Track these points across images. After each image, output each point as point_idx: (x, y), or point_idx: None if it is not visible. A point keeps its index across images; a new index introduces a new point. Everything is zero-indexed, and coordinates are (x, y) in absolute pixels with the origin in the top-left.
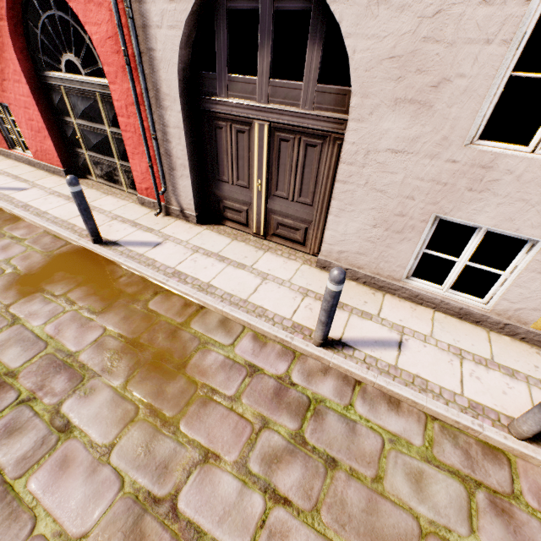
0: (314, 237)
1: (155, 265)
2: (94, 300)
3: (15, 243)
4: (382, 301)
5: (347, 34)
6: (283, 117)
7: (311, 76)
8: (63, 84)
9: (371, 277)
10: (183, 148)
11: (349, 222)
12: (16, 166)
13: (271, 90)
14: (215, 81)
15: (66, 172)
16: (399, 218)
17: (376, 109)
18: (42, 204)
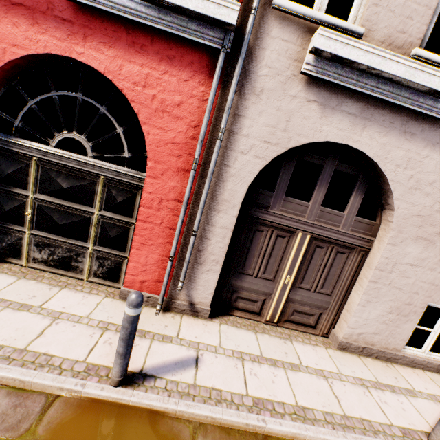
0: (326, 321)
1: (224, 397)
2: None
3: None
4: (399, 372)
5: (395, 198)
6: (325, 232)
7: (352, 211)
8: (43, 157)
9: (382, 351)
10: (223, 245)
11: (372, 310)
12: None
13: (319, 213)
14: (270, 198)
15: None
16: (407, 306)
17: (405, 240)
18: None
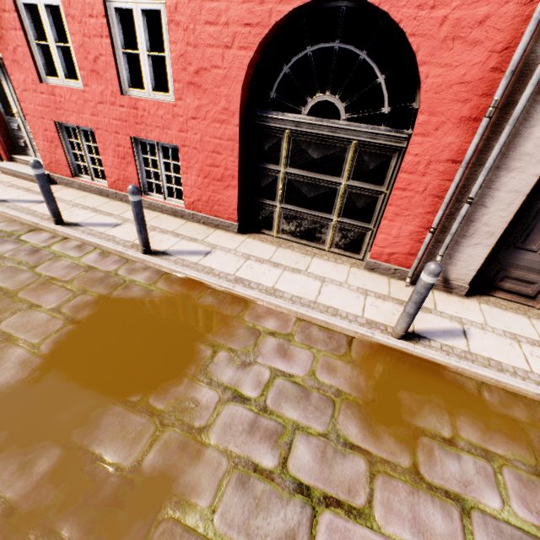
0: None
1: (506, 368)
2: (503, 441)
3: (287, 344)
4: None
5: None
6: None
7: None
8: (295, 128)
9: None
10: (506, 214)
11: None
12: (157, 218)
13: None
14: None
15: (238, 226)
16: None
17: None
18: (255, 275)
